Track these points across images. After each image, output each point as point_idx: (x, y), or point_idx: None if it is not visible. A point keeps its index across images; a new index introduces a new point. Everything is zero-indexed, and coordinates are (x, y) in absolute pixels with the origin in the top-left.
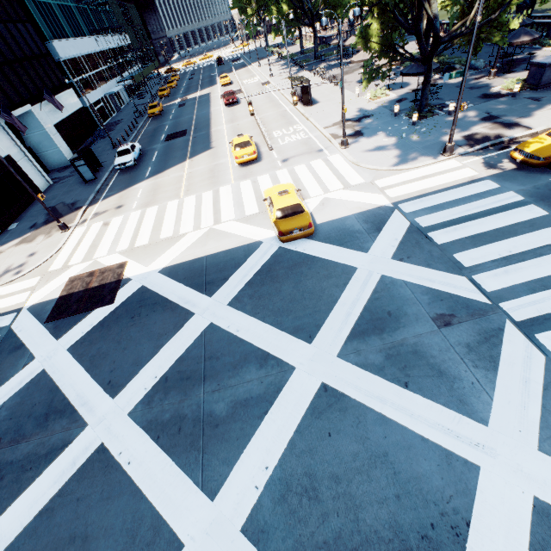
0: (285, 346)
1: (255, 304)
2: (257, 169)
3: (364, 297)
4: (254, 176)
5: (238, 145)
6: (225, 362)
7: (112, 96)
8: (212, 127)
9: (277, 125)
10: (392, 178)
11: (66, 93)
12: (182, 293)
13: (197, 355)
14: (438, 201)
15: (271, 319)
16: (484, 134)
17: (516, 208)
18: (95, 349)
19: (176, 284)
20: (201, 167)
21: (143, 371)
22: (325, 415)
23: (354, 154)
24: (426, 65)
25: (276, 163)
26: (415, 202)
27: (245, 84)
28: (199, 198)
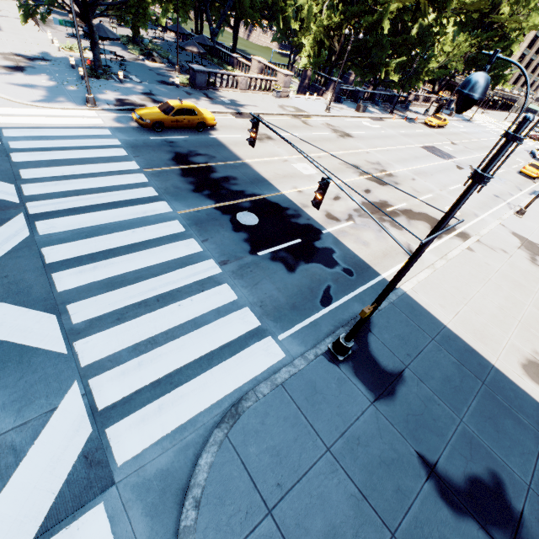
0: None
1: None
2: None
3: None
4: None
5: None
6: None
7: None
8: None
9: None
10: (19, 110)
11: None
12: None
13: None
14: (48, 134)
15: None
16: (133, 101)
17: (108, 149)
18: None
19: None
20: None
21: None
22: None
23: None
24: (87, 24)
25: None
26: (24, 131)
27: None
28: None
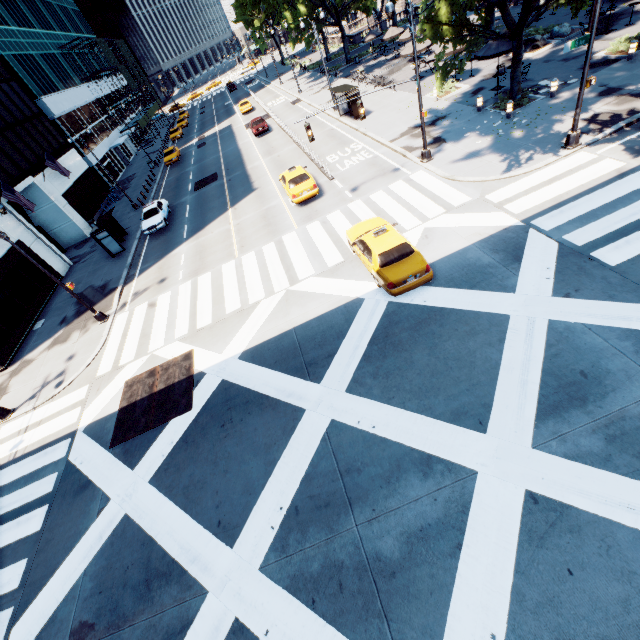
0: (449, 441)
1: (383, 385)
2: (322, 205)
3: (536, 355)
4: (321, 216)
5: (293, 181)
6: (370, 474)
7: (117, 149)
8: (247, 165)
9: (328, 148)
10: (507, 189)
11: (68, 155)
12: (279, 383)
13: (328, 469)
14: (586, 209)
15: (415, 404)
16: (611, 113)
17: None
18: (185, 476)
19: (267, 372)
20: (250, 215)
21: (260, 502)
22: (550, 541)
23: (443, 167)
24: (515, 41)
25: (344, 194)
26: (553, 215)
27: (271, 107)
28: (259, 254)
